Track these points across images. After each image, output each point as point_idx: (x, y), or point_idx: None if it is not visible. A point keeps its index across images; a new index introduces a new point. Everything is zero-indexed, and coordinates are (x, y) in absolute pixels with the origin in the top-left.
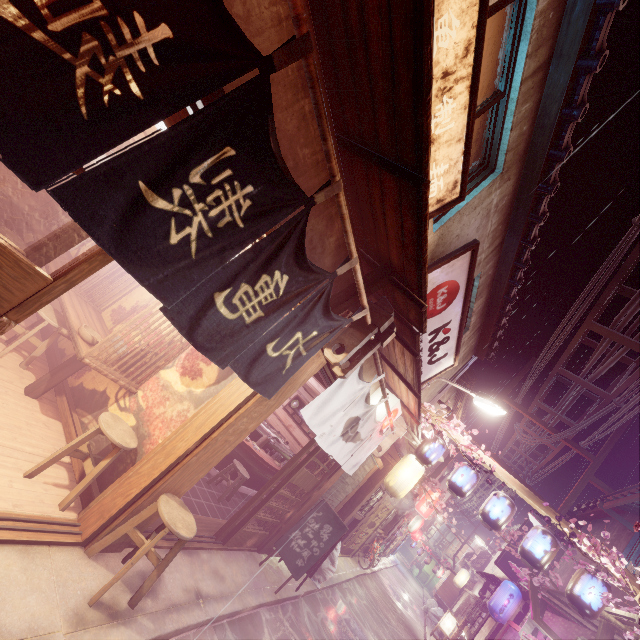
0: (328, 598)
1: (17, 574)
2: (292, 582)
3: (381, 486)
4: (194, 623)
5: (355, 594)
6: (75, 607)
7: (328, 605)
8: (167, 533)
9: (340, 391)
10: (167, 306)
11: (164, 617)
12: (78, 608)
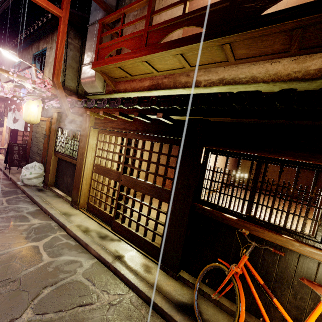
0: (19, 196)
1: None
2: (15, 175)
3: (63, 128)
4: None
5: (49, 237)
6: None
7: (12, 193)
8: None
9: (8, 117)
10: None
11: None
12: None
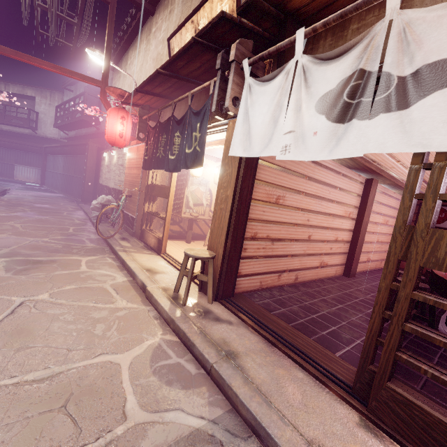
0: None
1: (175, 277)
2: None
3: None
4: (199, 348)
5: None
6: (171, 288)
7: None
8: (261, 322)
9: (250, 112)
10: (165, 169)
11: (188, 323)
12: (171, 289)
